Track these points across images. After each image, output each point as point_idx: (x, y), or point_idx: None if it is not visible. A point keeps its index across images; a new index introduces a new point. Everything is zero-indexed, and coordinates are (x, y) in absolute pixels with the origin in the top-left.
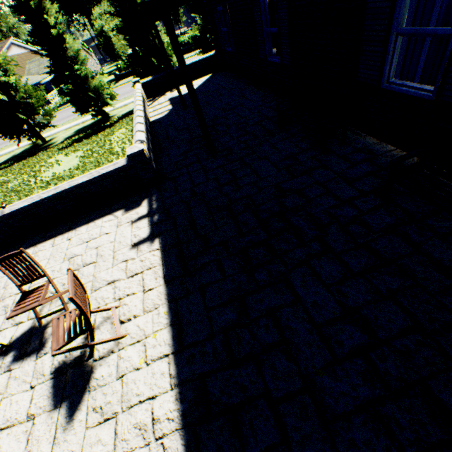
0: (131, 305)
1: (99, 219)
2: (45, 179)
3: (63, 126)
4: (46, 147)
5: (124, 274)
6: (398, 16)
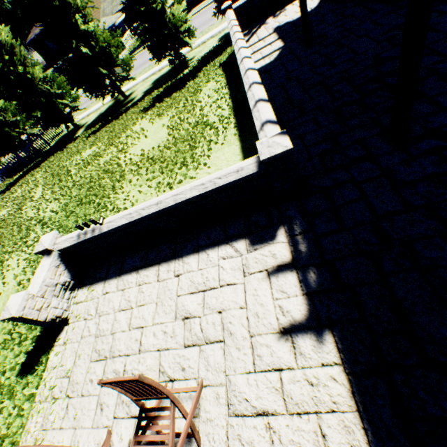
0: None
1: (213, 250)
2: (134, 157)
3: (140, 77)
4: (127, 104)
5: (279, 398)
6: None
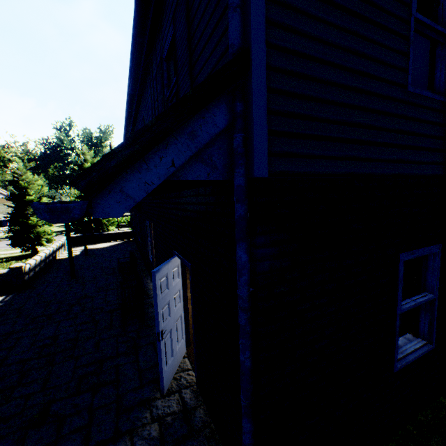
0: None
1: None
2: None
3: None
4: None
5: None
6: (148, 234)
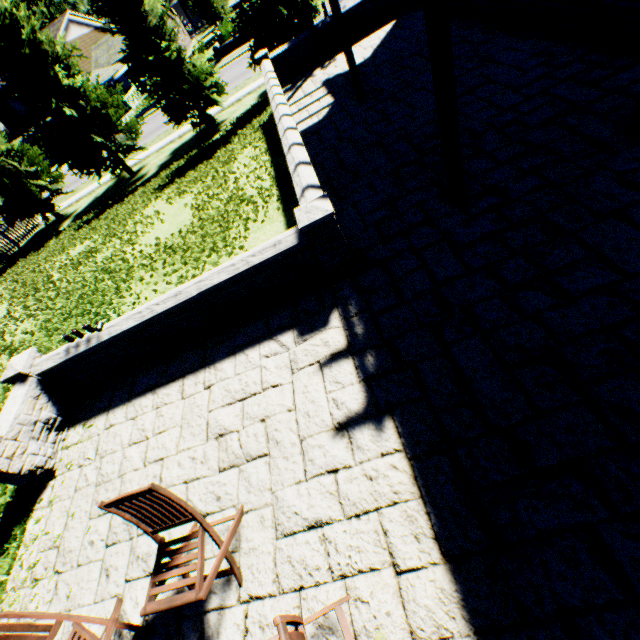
0: (375, 605)
1: (253, 349)
2: (146, 248)
3: (153, 146)
4: (136, 182)
5: (336, 504)
6: None
